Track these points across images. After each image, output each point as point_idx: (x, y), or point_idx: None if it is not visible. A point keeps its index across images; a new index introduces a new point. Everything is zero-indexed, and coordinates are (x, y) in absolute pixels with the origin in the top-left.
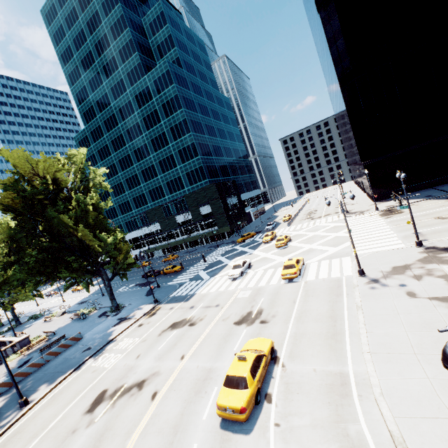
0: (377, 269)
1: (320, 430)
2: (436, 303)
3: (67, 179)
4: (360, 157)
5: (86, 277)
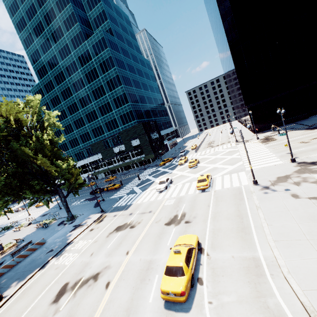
0: (266, 179)
1: (246, 304)
2: (315, 201)
3: (26, 119)
4: (244, 102)
5: (46, 195)
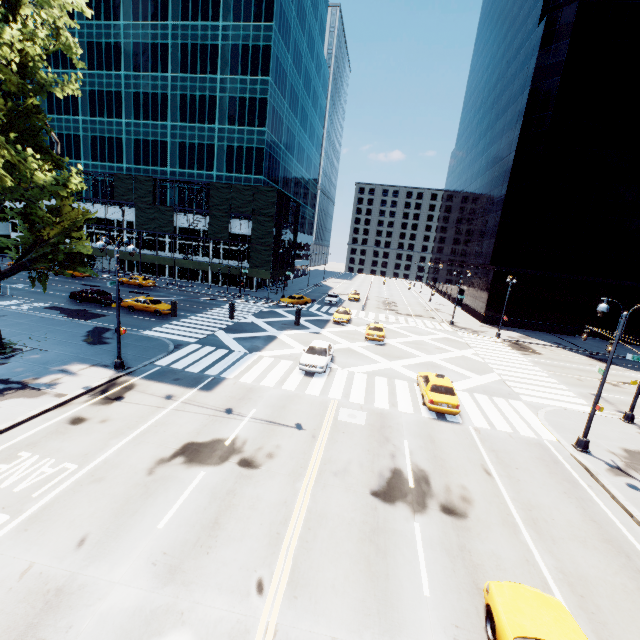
0: (600, 446)
1: None
2: None
3: None
4: (491, 257)
5: None
